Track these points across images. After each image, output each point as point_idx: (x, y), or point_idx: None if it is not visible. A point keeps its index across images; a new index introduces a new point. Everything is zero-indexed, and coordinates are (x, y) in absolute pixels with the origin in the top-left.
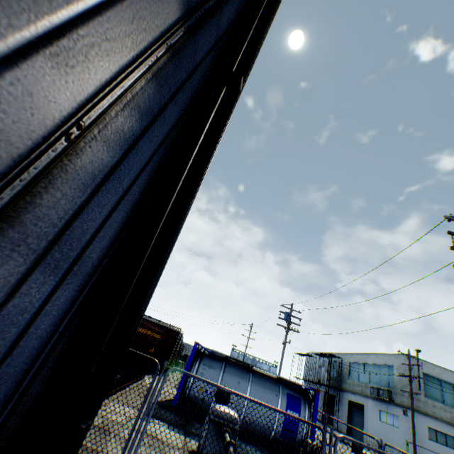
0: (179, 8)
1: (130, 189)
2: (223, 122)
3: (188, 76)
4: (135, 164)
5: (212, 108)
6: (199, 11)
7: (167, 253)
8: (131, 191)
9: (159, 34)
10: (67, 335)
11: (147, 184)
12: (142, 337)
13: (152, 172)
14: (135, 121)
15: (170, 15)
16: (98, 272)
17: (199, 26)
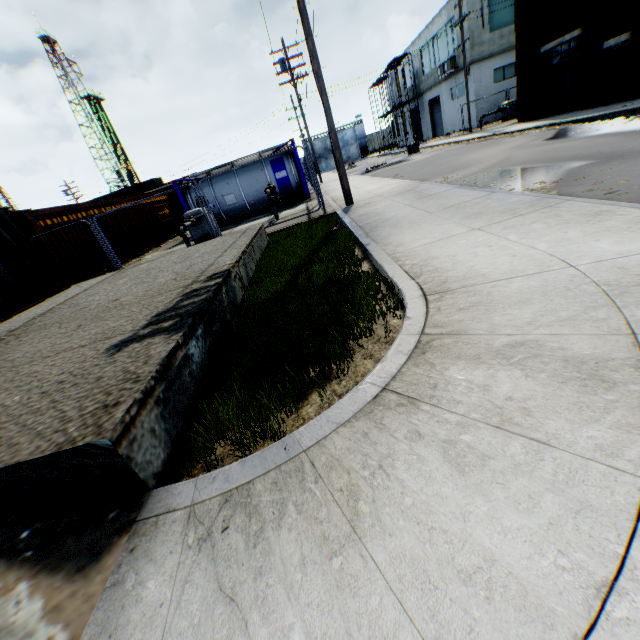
0: None
1: None
2: None
3: None
4: None
5: None
6: None
7: None
8: None
9: None
10: None
11: None
12: (128, 211)
13: None
14: None
15: None
16: None
17: None
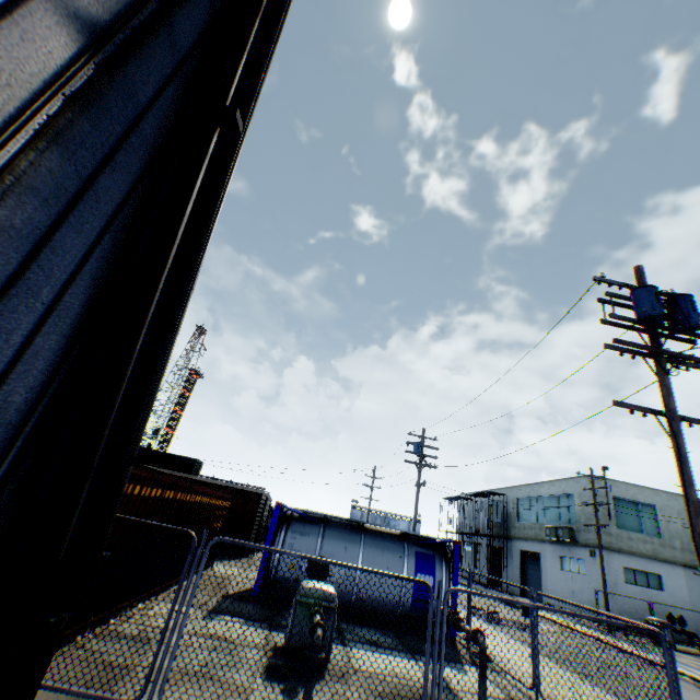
0: (72, 40)
1: (59, 301)
2: (219, 183)
3: (129, 128)
4: (57, 268)
5: (199, 163)
6: (120, 34)
7: (154, 382)
8: (63, 304)
9: (42, 84)
10: (0, 508)
11: (94, 290)
12: (195, 507)
13: (100, 272)
14: (35, 210)
15: (57, 54)
16: (33, 419)
17: (128, 54)
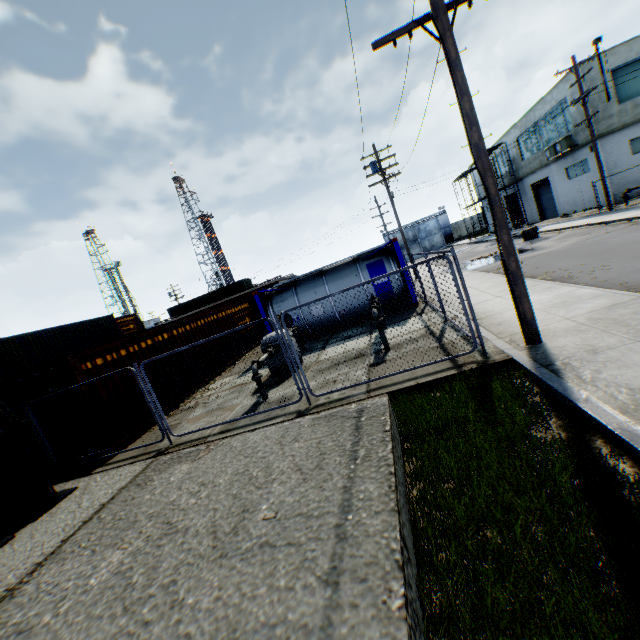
0: None
1: None
2: None
3: None
4: None
5: None
6: None
7: None
8: None
9: None
10: None
11: None
12: (204, 328)
13: None
14: None
15: None
16: None
17: None
